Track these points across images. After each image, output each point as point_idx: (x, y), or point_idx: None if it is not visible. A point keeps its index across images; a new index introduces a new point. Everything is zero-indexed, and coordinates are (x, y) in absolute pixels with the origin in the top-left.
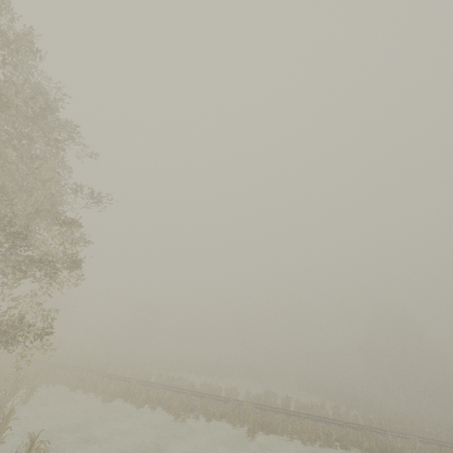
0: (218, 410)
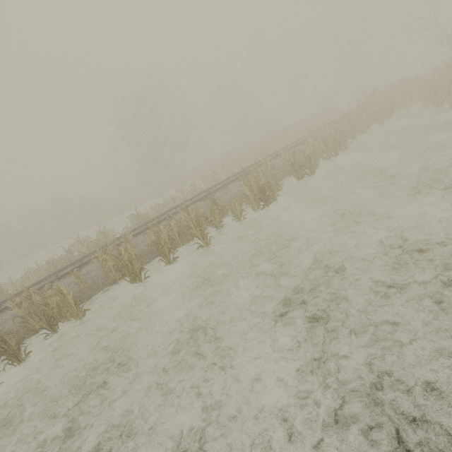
0: (126, 228)
